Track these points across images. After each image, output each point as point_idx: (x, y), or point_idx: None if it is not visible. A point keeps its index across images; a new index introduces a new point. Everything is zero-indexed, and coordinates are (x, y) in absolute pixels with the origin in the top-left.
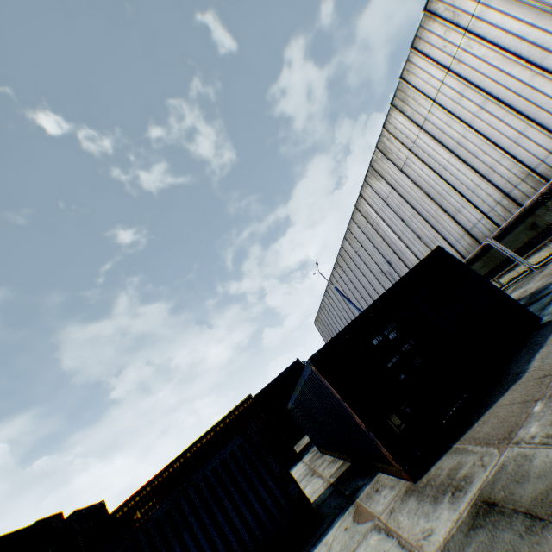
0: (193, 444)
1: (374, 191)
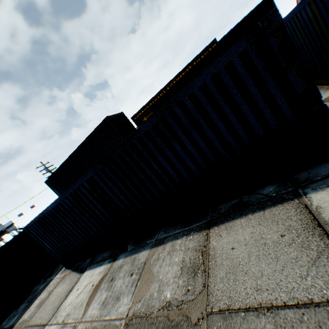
0: (170, 82)
1: None
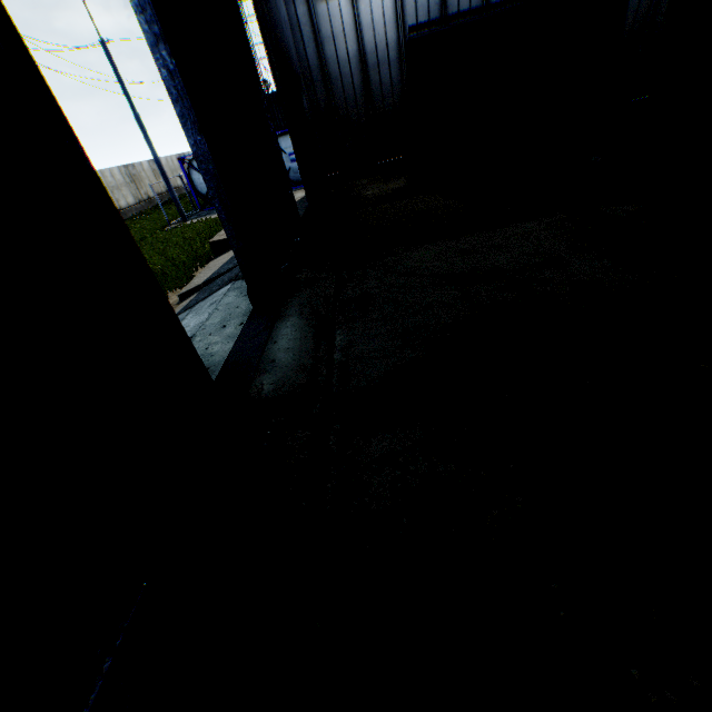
0: None
1: None
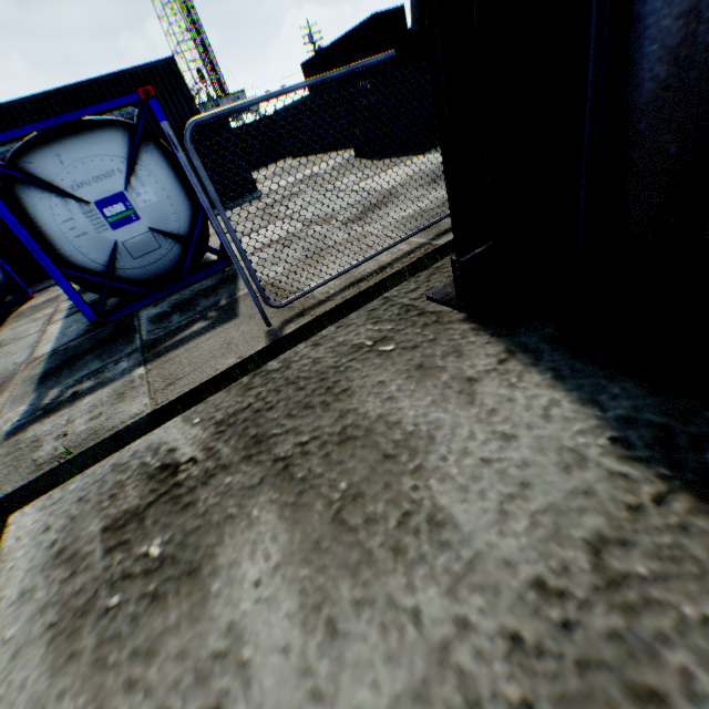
0: None
1: None
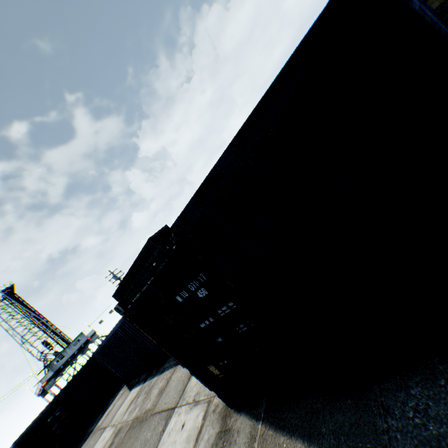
0: None
1: None
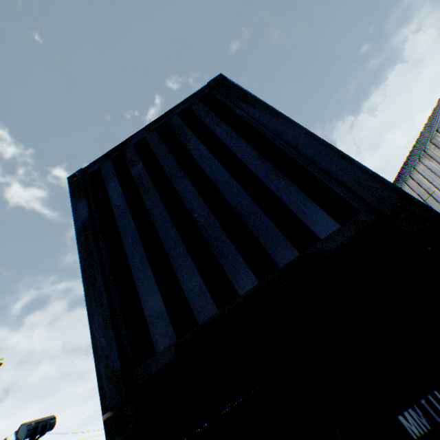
0: None
1: (426, 168)
